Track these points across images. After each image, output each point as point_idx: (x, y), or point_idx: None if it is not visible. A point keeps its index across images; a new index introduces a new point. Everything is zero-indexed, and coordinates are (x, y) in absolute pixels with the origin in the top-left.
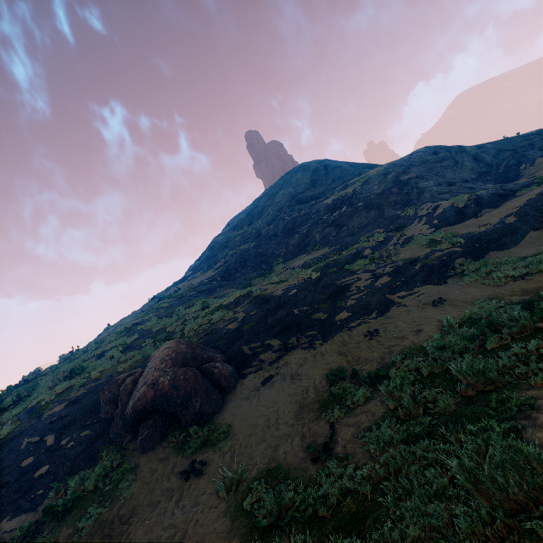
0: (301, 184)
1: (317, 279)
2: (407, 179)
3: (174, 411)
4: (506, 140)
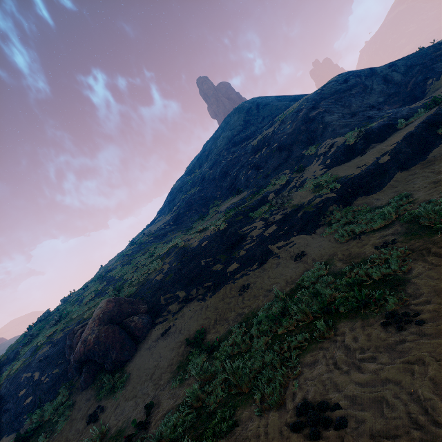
0: (237, 126)
1: (224, 230)
2: (315, 115)
3: (99, 361)
4: (417, 53)
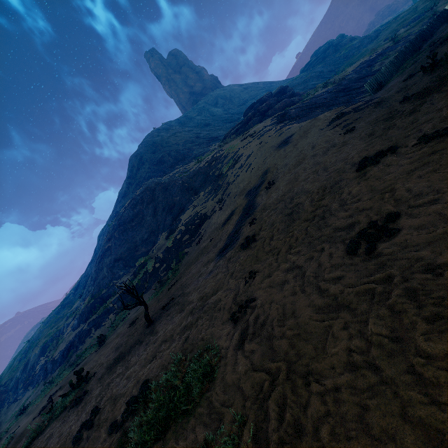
0: (125, 186)
1: (38, 354)
2: (106, 249)
3: None
4: (175, 187)
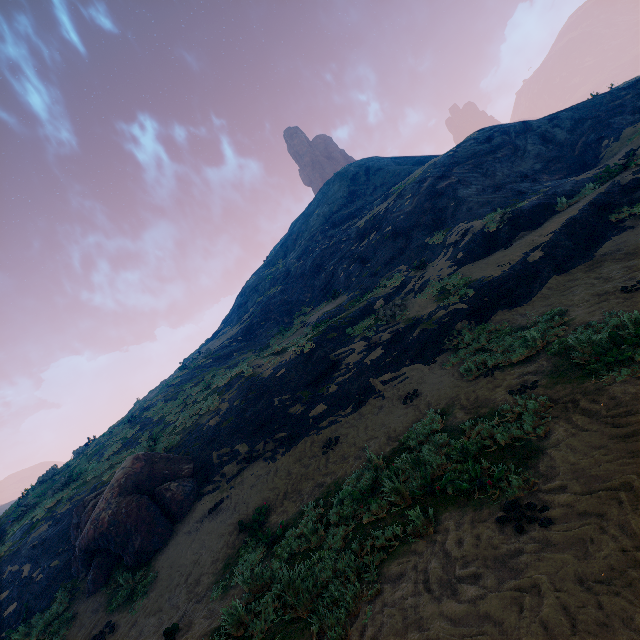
0: (338, 199)
1: (310, 352)
2: (445, 187)
3: (115, 551)
4: (588, 102)
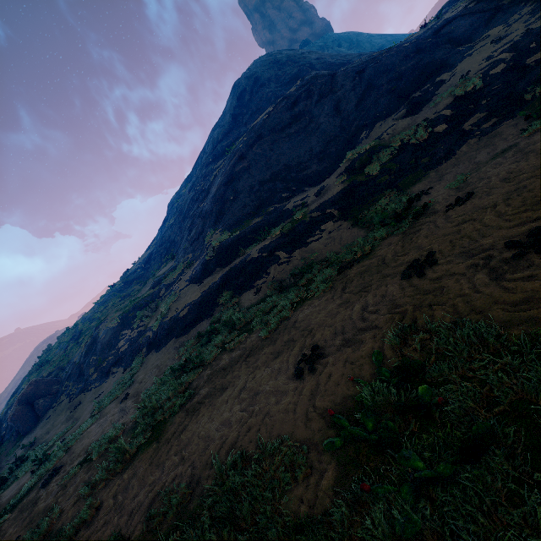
0: (226, 122)
1: (116, 327)
2: (238, 172)
3: (17, 428)
4: (389, 57)
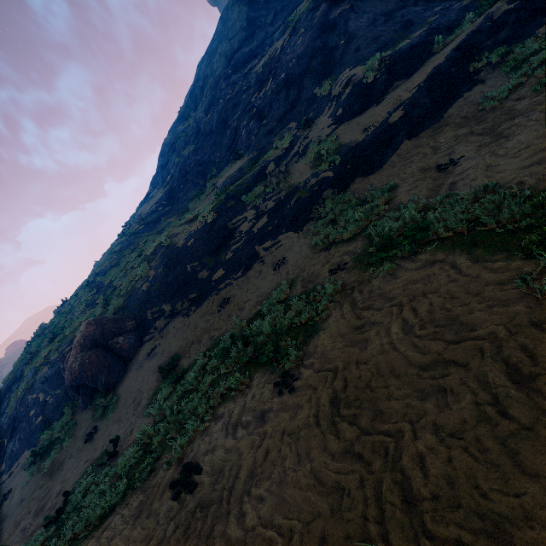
0: (238, 31)
1: (212, 222)
2: (337, 17)
3: (90, 385)
4: None
